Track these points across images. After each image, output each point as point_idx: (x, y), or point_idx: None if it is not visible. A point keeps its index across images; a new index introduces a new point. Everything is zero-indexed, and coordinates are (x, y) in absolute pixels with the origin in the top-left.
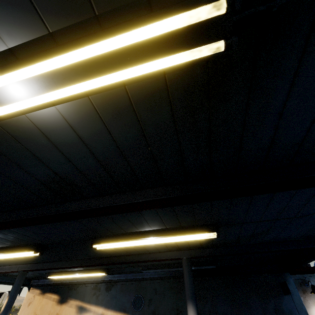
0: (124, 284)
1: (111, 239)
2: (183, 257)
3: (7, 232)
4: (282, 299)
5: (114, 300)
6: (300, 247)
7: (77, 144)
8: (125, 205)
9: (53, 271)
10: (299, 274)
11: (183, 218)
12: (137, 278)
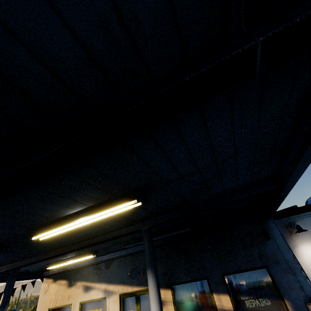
0: (120, 260)
1: (46, 229)
2: (142, 228)
3: None
4: (266, 245)
5: (114, 276)
6: (254, 193)
7: None
8: None
9: (49, 262)
10: (286, 217)
11: (93, 193)
12: (130, 253)
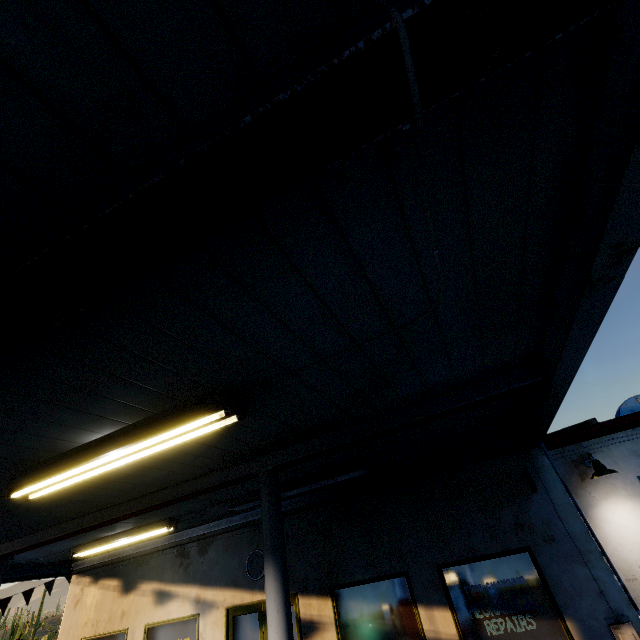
0: (229, 536)
1: (39, 475)
2: (259, 471)
3: None
4: (529, 502)
5: (216, 569)
6: (492, 394)
7: None
8: None
9: (78, 543)
10: (573, 445)
11: (126, 397)
12: (249, 522)
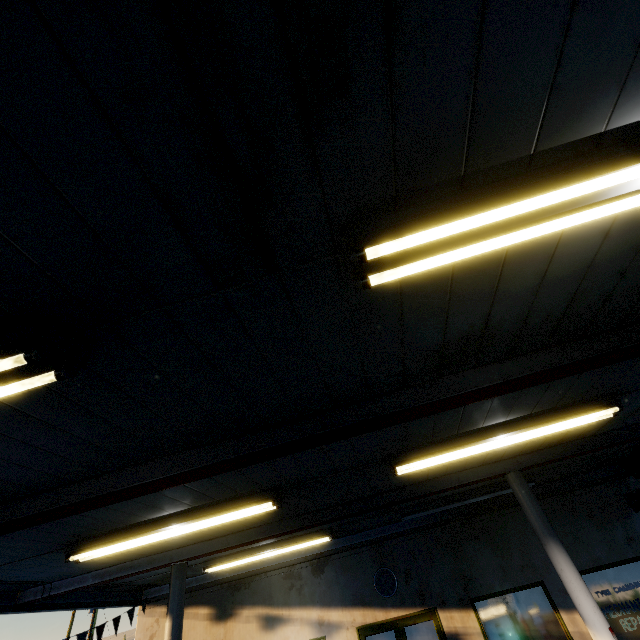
0: (347, 555)
1: (430, 451)
2: (510, 471)
3: (248, 467)
4: (634, 520)
5: (337, 589)
6: None
7: (580, 262)
8: (563, 367)
9: (217, 556)
10: None
11: (574, 390)
12: (373, 539)
